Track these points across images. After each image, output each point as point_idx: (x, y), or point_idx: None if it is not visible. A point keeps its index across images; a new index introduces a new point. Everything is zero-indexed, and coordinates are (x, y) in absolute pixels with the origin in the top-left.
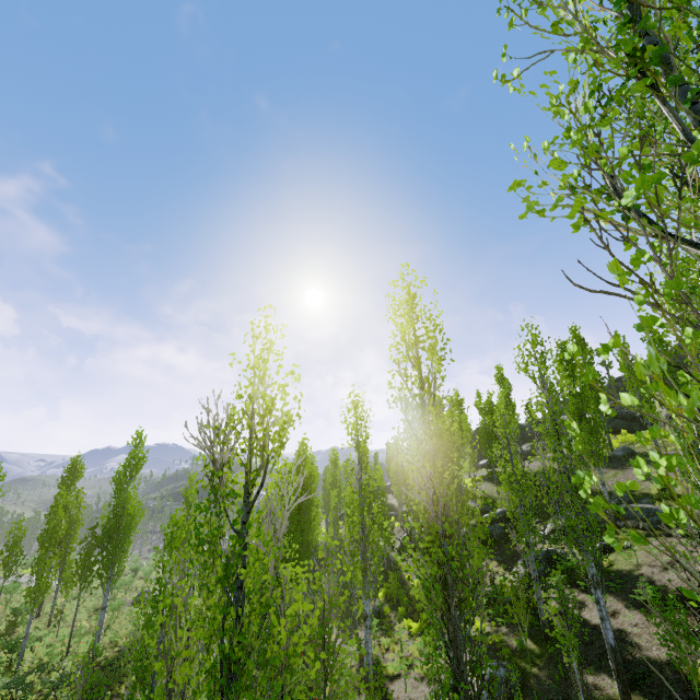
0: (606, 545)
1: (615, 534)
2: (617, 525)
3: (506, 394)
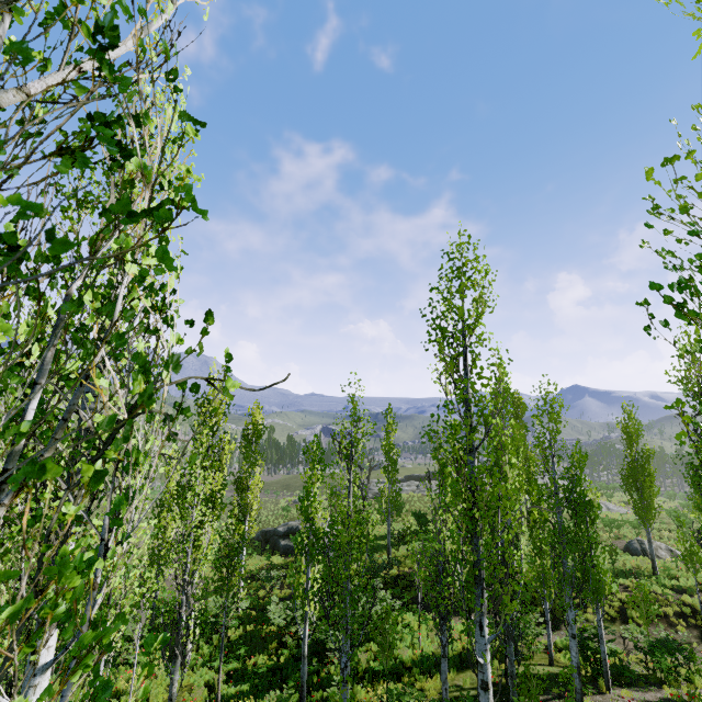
0: None
1: None
2: None
3: None
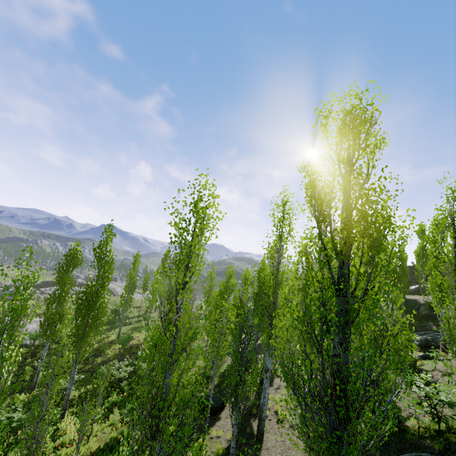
0: (428, 355)
1: (441, 351)
2: (445, 347)
3: (424, 245)
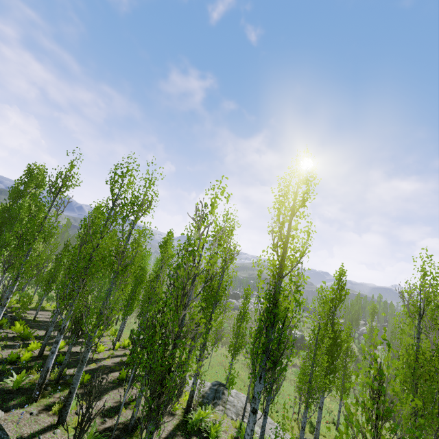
0: None
1: None
2: None
3: None
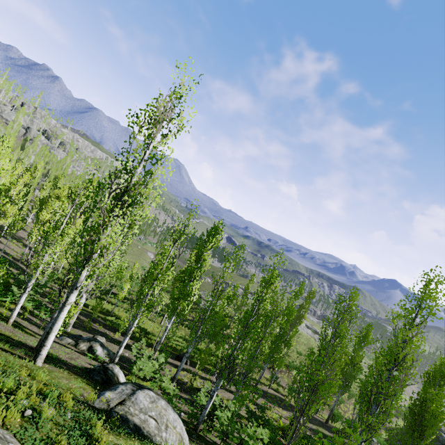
0: None
1: None
2: None
3: None
